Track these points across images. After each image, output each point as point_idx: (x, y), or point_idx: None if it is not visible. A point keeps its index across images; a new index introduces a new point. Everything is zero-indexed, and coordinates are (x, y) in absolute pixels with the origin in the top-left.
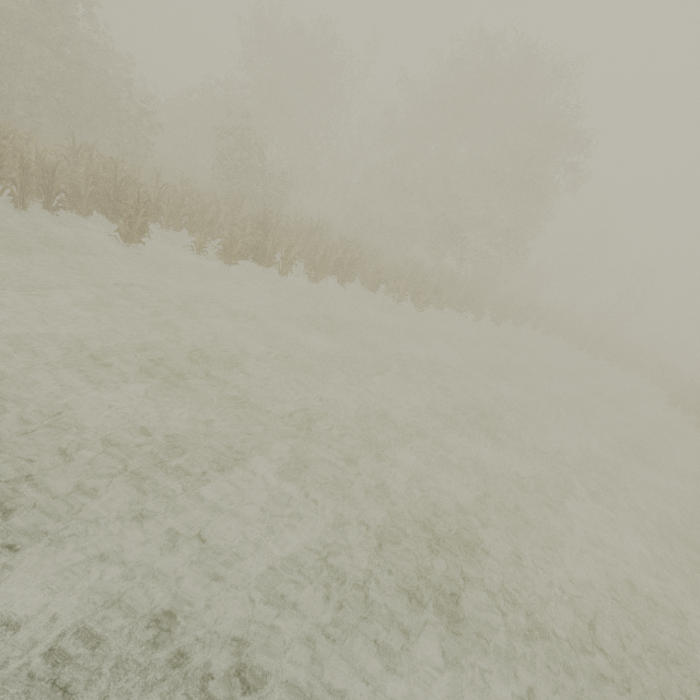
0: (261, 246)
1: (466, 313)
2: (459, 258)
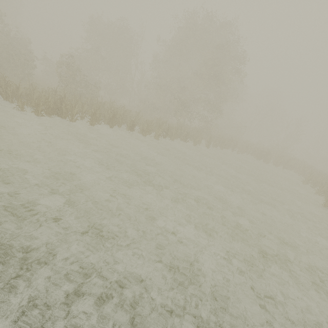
0: (61, 108)
1: (193, 143)
2: (189, 118)
